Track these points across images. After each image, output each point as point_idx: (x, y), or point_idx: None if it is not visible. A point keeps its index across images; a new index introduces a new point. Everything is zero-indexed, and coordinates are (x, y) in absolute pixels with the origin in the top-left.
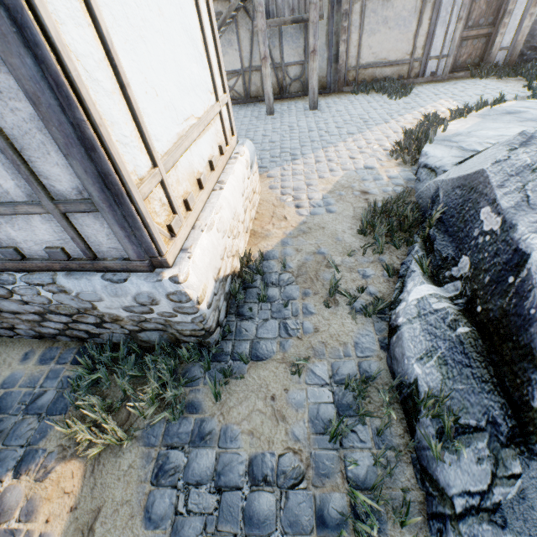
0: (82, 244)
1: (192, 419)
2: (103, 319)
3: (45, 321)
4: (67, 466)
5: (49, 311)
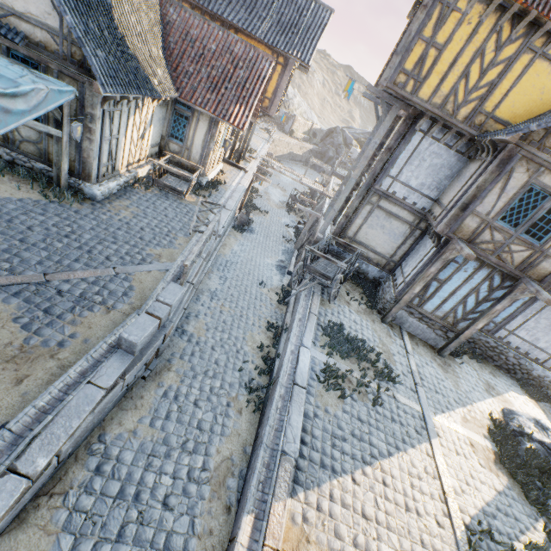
0: (546, 361)
1: (546, 403)
2: (527, 373)
3: (510, 365)
4: (531, 400)
5: (518, 365)
